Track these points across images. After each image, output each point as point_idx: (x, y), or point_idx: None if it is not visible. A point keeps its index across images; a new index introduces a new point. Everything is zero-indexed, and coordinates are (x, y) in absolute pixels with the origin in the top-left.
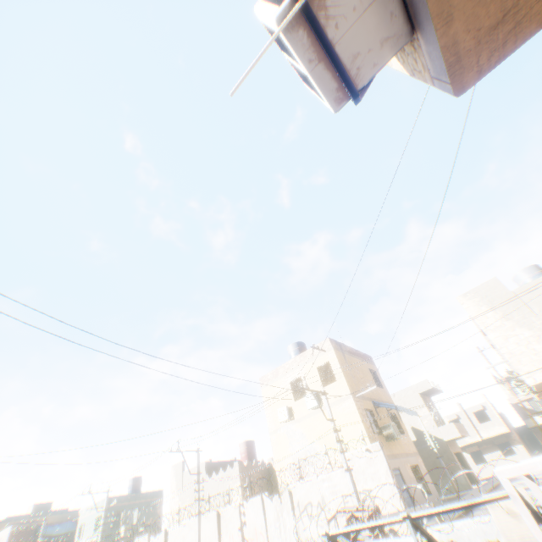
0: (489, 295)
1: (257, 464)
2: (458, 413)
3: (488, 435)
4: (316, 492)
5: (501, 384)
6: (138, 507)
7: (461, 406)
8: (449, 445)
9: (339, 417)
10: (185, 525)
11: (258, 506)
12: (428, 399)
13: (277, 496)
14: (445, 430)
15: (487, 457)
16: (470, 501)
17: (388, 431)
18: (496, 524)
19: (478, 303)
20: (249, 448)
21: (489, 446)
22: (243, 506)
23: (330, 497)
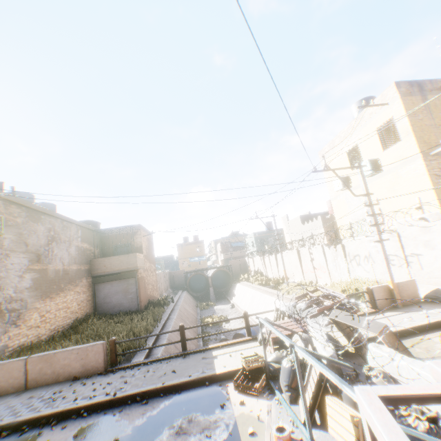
0: None
1: None
2: None
3: None
4: (364, 249)
5: None
6: (272, 237)
7: None
8: None
9: (400, 182)
10: (283, 254)
11: (320, 252)
12: None
13: (332, 247)
14: None
15: None
16: (337, 385)
17: None
18: None
19: None
20: None
21: None
22: (310, 250)
23: (376, 255)
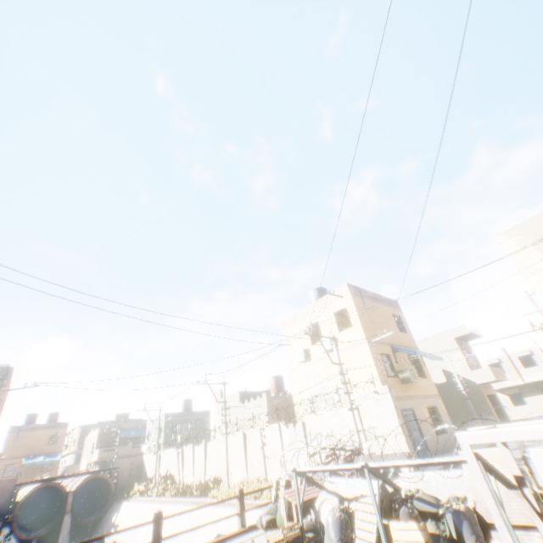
0: (537, 231)
1: (283, 396)
2: (500, 358)
3: (531, 380)
4: (326, 425)
5: (542, 331)
6: (190, 423)
7: (504, 351)
8: (481, 388)
9: (353, 360)
10: (219, 440)
11: (276, 432)
12: (465, 343)
13: (292, 425)
14: (479, 374)
15: (527, 400)
16: (428, 461)
17: (404, 375)
18: (467, 481)
19: (520, 242)
20: (277, 382)
21: (531, 390)
22: (264, 430)
23: (338, 430)
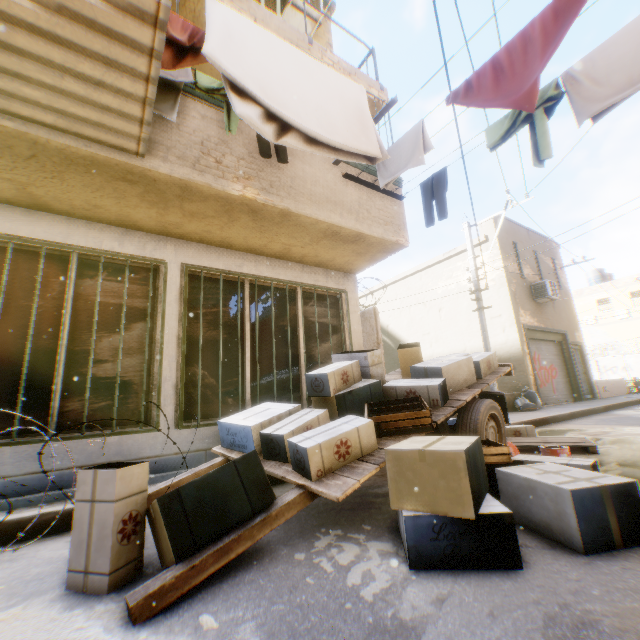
0: None
1: None
2: None
3: None
4: (619, 363)
5: None
6: None
7: None
8: None
9: None
10: None
11: None
12: None
13: None
14: None
15: None
16: None
17: None
18: None
19: None
20: None
21: None
22: None
23: (633, 366)
